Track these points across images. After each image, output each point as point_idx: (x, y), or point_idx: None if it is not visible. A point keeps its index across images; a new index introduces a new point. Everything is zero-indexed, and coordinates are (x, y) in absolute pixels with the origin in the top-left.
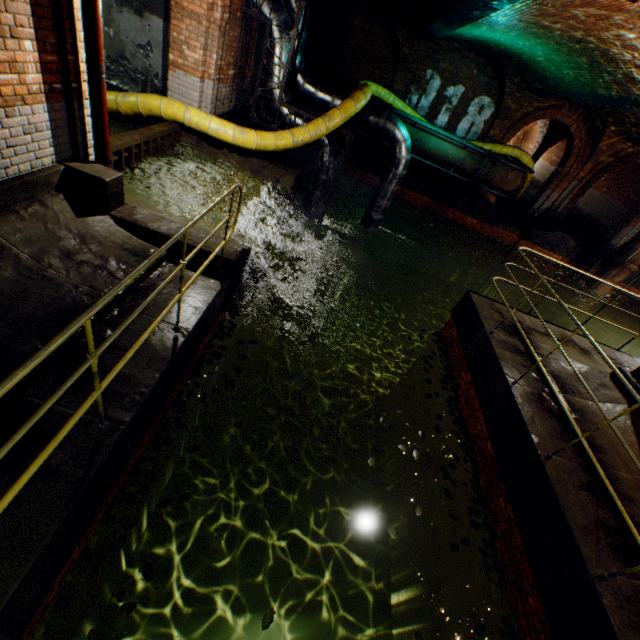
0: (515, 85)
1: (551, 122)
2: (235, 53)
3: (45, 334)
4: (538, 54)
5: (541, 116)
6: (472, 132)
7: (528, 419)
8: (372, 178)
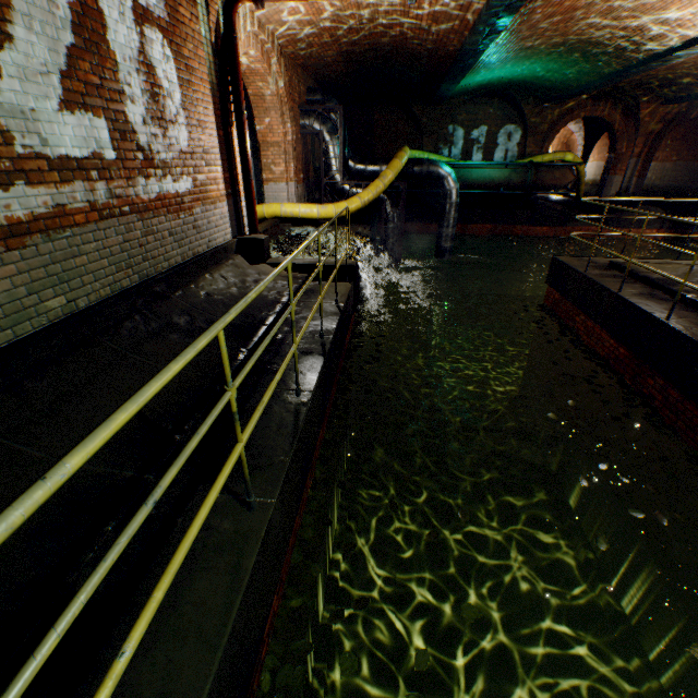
0: (531, 105)
1: (584, 123)
2: (301, 162)
3: (267, 309)
4: (537, 71)
5: (569, 119)
6: (509, 157)
7: (641, 305)
8: (431, 227)
